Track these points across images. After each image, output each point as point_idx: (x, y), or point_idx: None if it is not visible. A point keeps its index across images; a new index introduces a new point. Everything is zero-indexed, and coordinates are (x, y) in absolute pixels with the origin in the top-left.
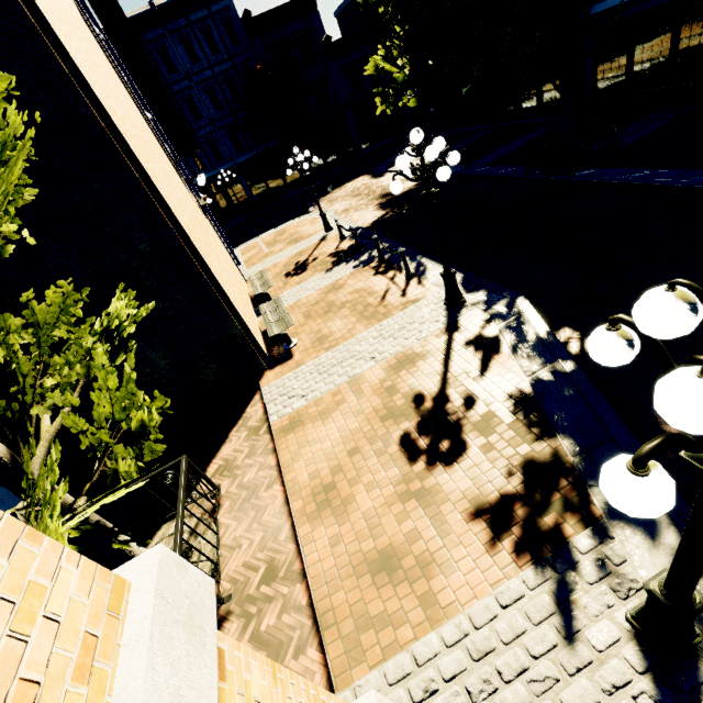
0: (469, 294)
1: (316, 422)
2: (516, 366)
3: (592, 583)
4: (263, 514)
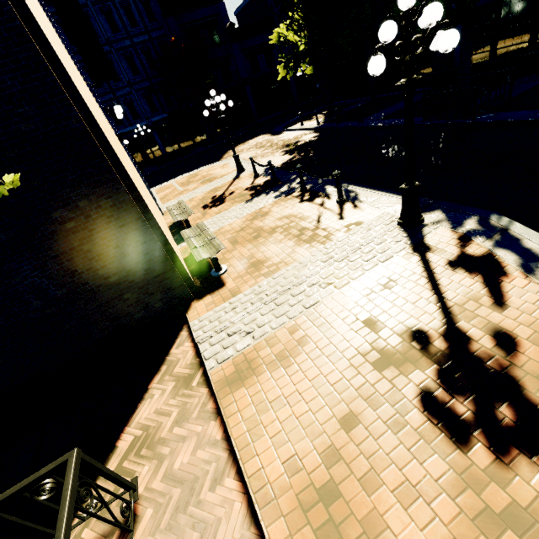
0: (423, 214)
1: (275, 370)
2: None
3: None
4: None
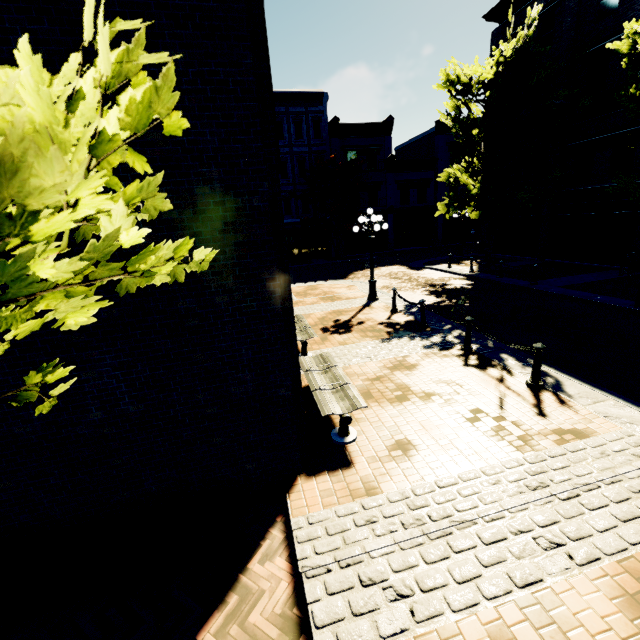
0: None
1: None
2: None
3: None
4: None
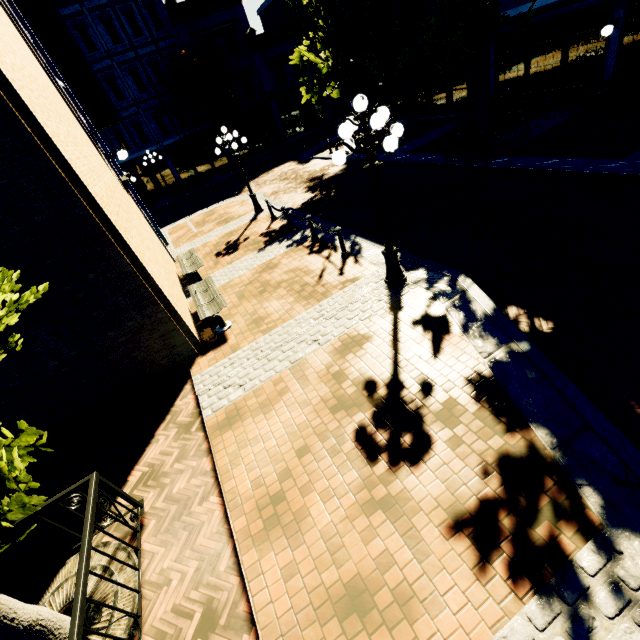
0: (409, 273)
1: (257, 416)
2: (470, 347)
3: (612, 618)
4: (197, 536)
